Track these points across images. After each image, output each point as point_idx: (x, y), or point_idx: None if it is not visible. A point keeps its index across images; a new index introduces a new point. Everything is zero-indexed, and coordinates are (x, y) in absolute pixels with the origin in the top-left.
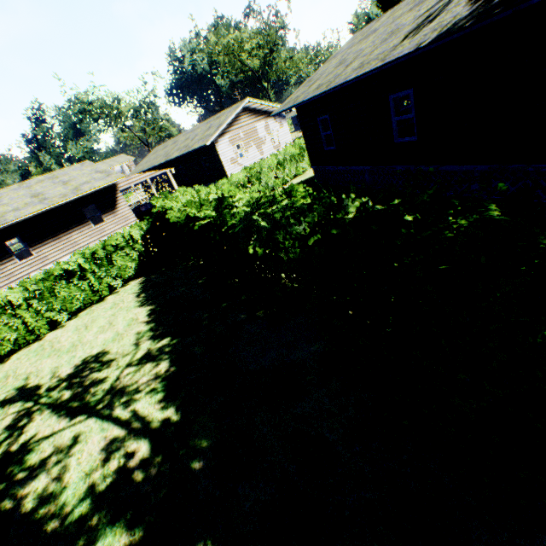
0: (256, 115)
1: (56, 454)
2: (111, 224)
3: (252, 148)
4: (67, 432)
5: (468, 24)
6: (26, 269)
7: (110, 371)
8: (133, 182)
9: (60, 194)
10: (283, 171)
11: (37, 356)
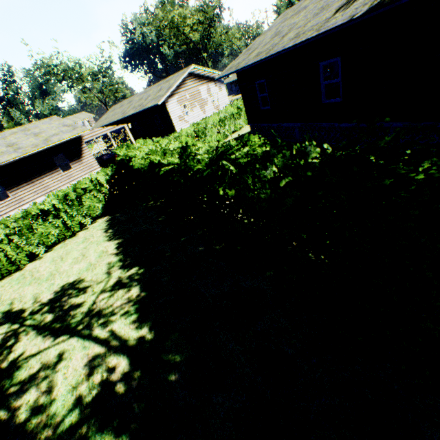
0: (199, 80)
1: (44, 370)
2: (77, 171)
3: (197, 107)
4: (52, 351)
5: None
6: (4, 209)
7: (87, 296)
8: (96, 135)
9: (32, 144)
10: (224, 127)
11: (19, 284)
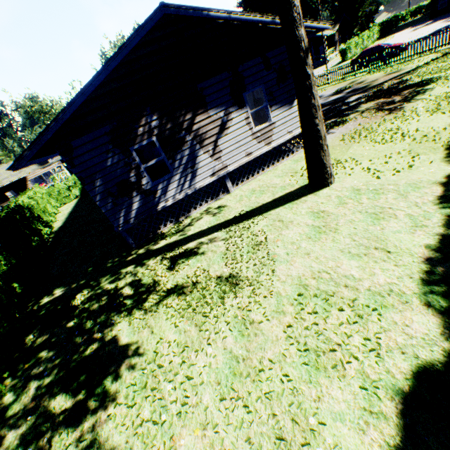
0: None
1: None
2: None
3: None
4: None
5: None
6: None
7: None
8: (38, 174)
9: None
10: None
11: None
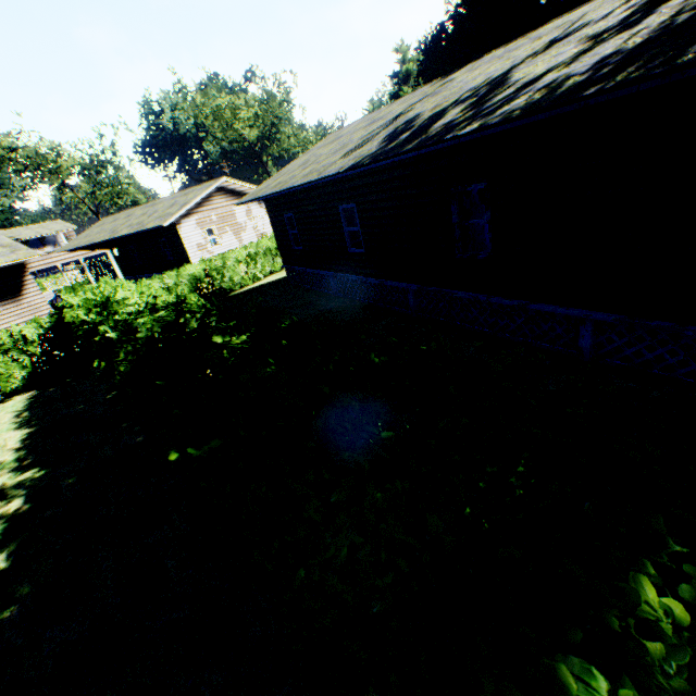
0: (235, 197)
1: None
2: (10, 316)
3: (229, 234)
4: None
5: (367, 162)
6: None
7: None
8: (53, 262)
9: None
10: (255, 266)
11: None
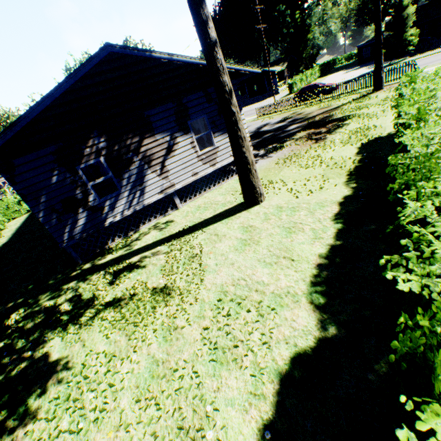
0: None
1: None
2: None
3: None
4: None
5: None
6: None
7: None
8: None
9: None
10: None
11: None
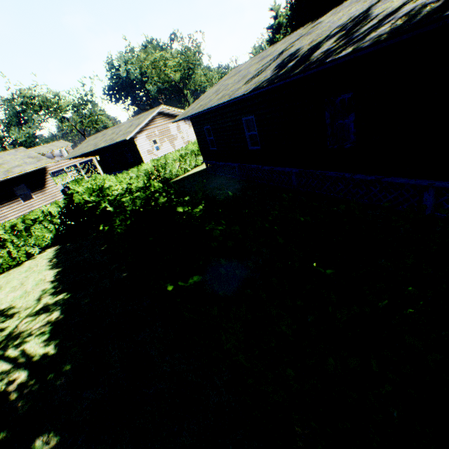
0: (169, 118)
1: None
2: (40, 201)
3: (166, 142)
4: None
5: (265, 85)
6: None
7: (12, 321)
8: (62, 166)
9: None
10: (185, 162)
11: None
